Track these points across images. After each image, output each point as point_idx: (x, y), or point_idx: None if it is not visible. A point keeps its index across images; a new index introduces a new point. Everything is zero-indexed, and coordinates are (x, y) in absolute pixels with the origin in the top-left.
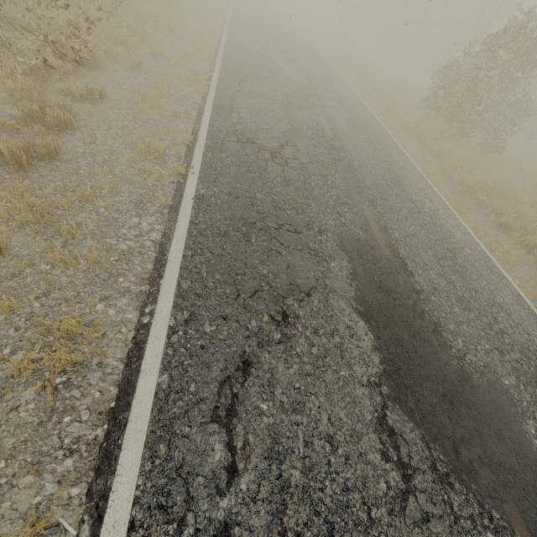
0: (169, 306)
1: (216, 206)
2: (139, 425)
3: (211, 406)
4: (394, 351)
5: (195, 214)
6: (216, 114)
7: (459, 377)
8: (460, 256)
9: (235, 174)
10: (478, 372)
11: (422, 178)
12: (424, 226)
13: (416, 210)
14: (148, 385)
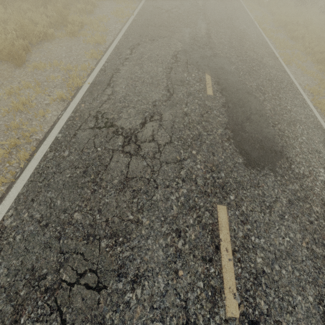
0: (121, 36)
1: (139, 22)
2: (112, 48)
3: (128, 48)
4: (188, 49)
5: (131, 23)
6: (147, 1)
7: (211, 56)
8: (246, 39)
9: (148, 15)
10: (221, 57)
11: (250, 20)
12: (232, 31)
13: (233, 27)
14: (114, 44)
